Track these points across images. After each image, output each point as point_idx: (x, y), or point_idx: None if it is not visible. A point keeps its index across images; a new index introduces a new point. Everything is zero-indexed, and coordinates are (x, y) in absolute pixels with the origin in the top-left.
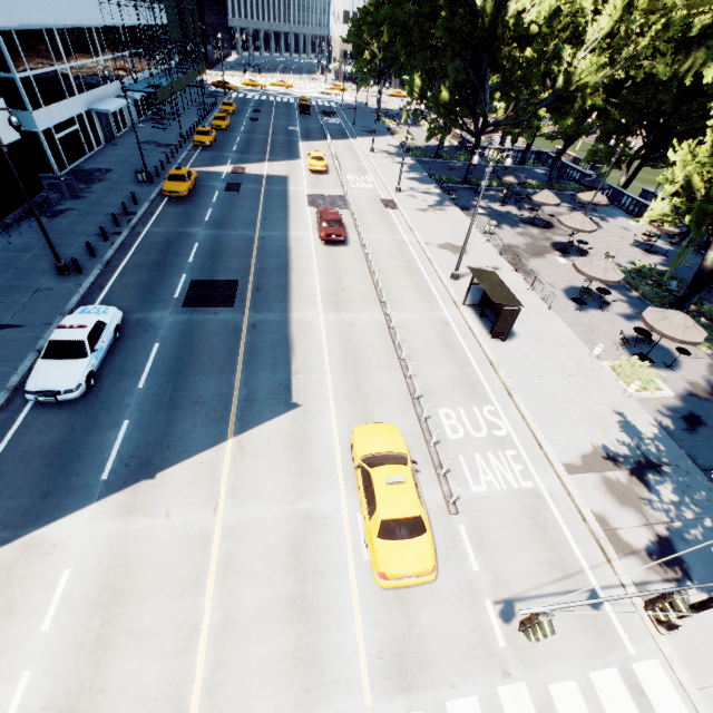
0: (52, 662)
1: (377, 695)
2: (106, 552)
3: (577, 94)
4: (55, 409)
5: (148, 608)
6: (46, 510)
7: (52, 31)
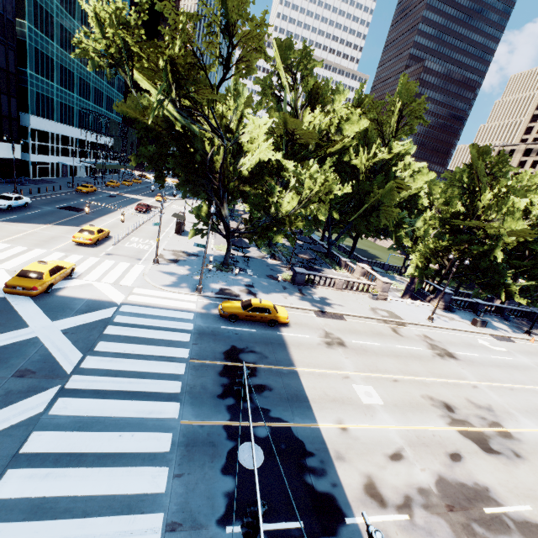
0: None
1: (55, 250)
2: None
3: None
4: None
5: (0, 232)
6: None
7: (54, 134)
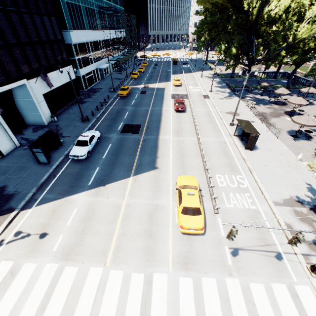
0: (69, 234)
1: (174, 268)
2: (87, 206)
3: (300, 43)
4: (77, 162)
5: (98, 224)
6: (71, 191)
7: (88, 43)
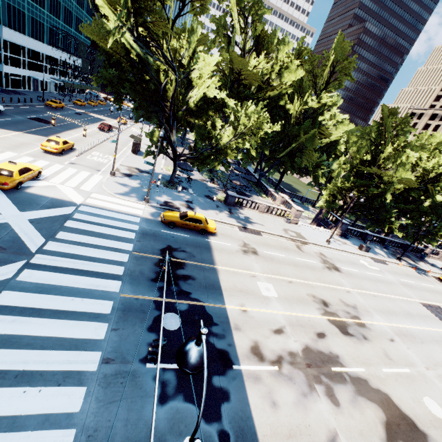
0: None
1: (25, 155)
2: None
3: None
4: None
5: None
6: None
7: (25, 48)
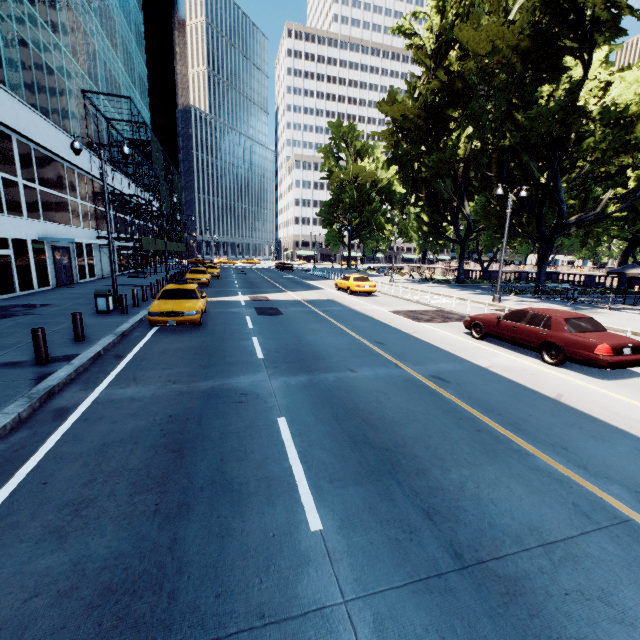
0: None
1: None
2: None
3: None
4: None
5: None
6: None
7: (9, 138)
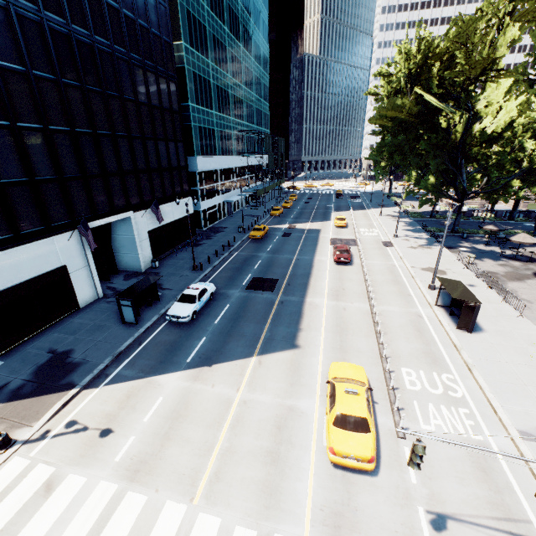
0: (144, 436)
1: (314, 532)
2: (180, 394)
3: None
4: (175, 326)
5: (192, 428)
6: (160, 369)
7: (217, 170)
